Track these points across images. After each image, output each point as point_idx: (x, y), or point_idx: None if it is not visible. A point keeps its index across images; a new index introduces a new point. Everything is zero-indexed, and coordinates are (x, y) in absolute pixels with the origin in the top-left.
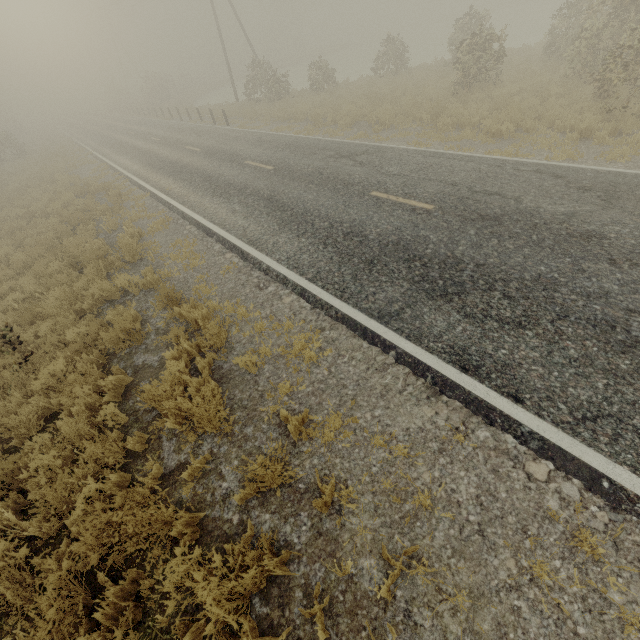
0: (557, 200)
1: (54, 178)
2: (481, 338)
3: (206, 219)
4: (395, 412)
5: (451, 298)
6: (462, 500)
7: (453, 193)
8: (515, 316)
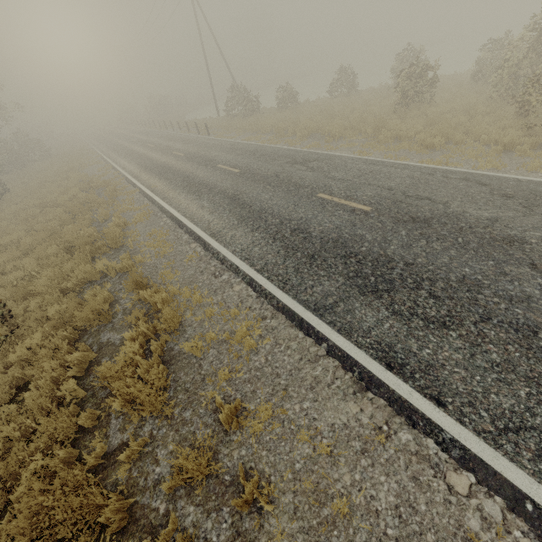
0: (482, 206)
1: (68, 175)
2: (407, 336)
3: (179, 213)
4: (322, 406)
5: (381, 294)
6: (381, 509)
7: (388, 197)
8: (440, 316)
